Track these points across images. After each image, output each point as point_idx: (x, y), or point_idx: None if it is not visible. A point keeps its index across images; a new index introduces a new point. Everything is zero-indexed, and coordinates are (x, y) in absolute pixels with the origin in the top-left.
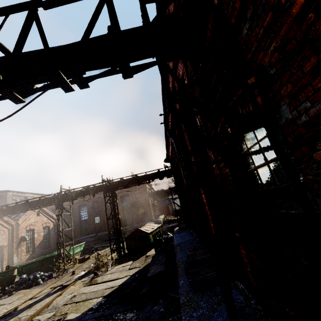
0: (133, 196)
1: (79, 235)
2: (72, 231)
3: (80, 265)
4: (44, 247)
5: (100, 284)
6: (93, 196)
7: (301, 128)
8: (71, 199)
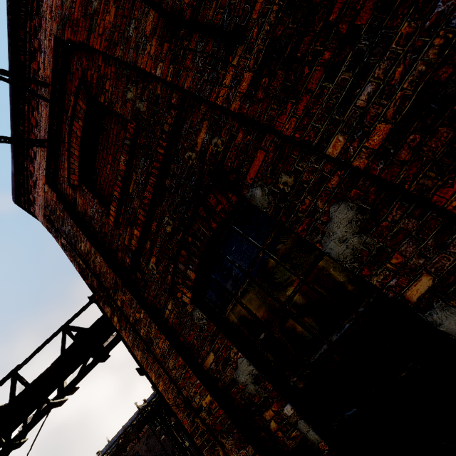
0: None
1: None
2: None
3: None
4: None
5: None
6: (138, 440)
7: None
8: None
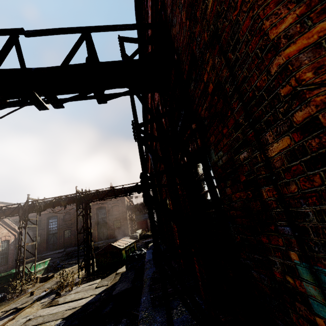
0: (110, 208)
1: (44, 251)
2: (36, 246)
3: (41, 285)
4: (0, 264)
5: (61, 305)
6: (64, 207)
7: (220, 169)
8: (39, 210)
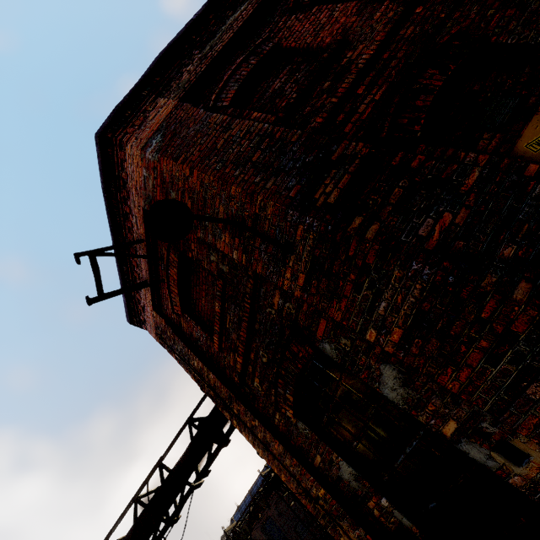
0: None
1: None
2: None
3: None
4: None
5: None
6: (268, 507)
7: None
8: (247, 536)
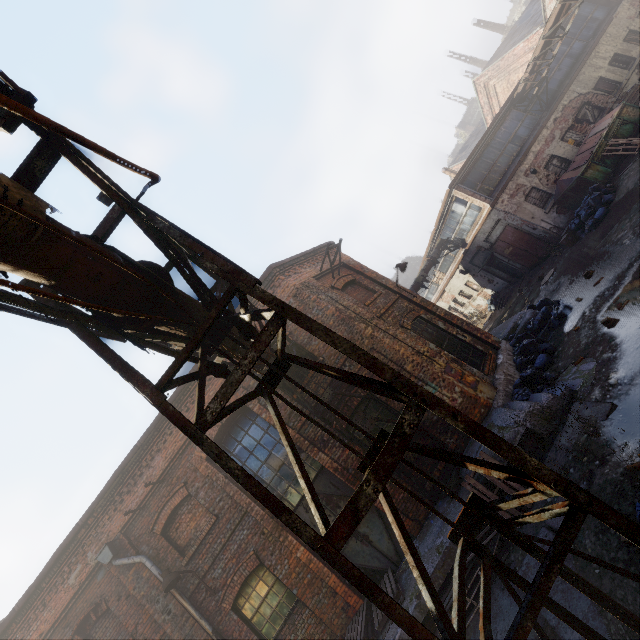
0: None
1: None
2: None
3: None
4: None
5: None
6: None
7: None
8: None
